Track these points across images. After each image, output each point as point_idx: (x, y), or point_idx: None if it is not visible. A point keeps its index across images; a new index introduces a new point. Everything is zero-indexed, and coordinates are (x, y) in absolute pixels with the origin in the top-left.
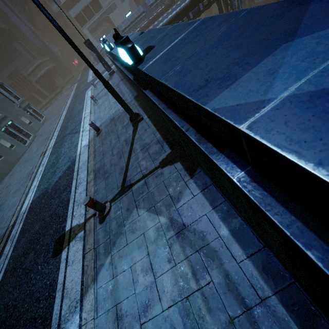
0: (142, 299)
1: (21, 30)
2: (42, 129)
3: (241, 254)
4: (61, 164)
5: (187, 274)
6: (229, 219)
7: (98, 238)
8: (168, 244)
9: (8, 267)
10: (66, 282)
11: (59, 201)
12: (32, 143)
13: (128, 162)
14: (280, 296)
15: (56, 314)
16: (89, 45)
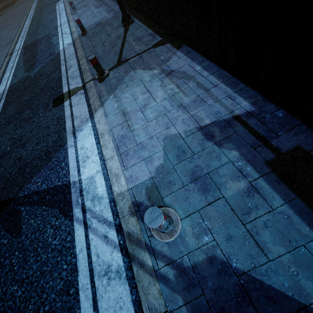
0: (142, 103)
1: None
2: None
3: (207, 74)
4: (41, 58)
5: (174, 88)
6: (202, 63)
7: (100, 89)
8: (160, 80)
9: (1, 123)
10: (74, 113)
11: (49, 80)
12: None
13: (122, 48)
14: (224, 83)
15: (69, 127)
16: None
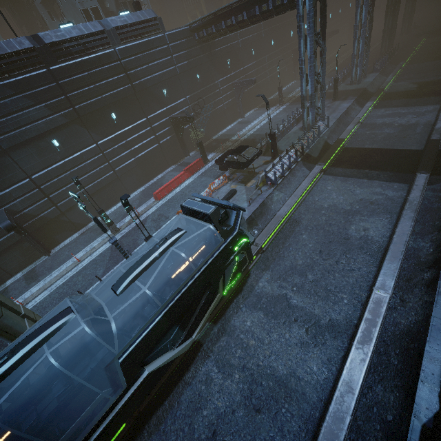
0: None
1: None
2: None
3: None
4: None
5: None
6: None
7: None
8: None
9: None
10: None
11: None
12: None
13: None
14: None
15: None
16: (135, 7)
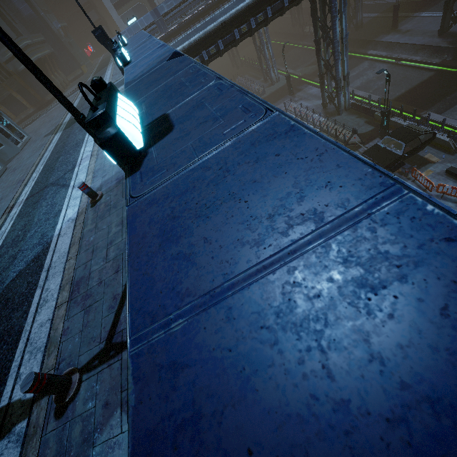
0: None
1: None
2: (19, 160)
3: None
4: (28, 245)
5: None
6: None
7: (46, 455)
8: None
9: None
10: None
11: (6, 329)
12: None
13: None
14: None
15: None
16: (101, 37)
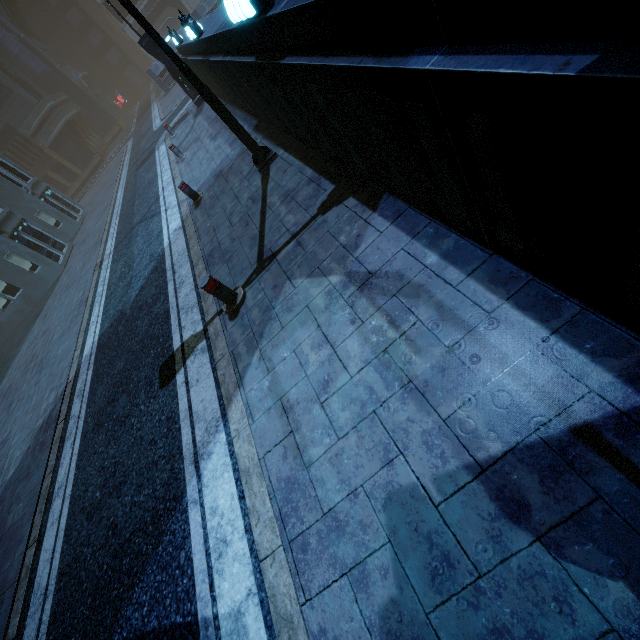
0: (319, 377)
1: (2, 43)
2: (84, 232)
3: (458, 275)
4: (139, 269)
5: (382, 326)
6: (439, 242)
7: (234, 338)
8: (349, 304)
9: (88, 427)
10: (194, 406)
11: (151, 319)
12: (69, 259)
13: (263, 225)
14: (514, 300)
15: (188, 444)
16: (150, 46)
